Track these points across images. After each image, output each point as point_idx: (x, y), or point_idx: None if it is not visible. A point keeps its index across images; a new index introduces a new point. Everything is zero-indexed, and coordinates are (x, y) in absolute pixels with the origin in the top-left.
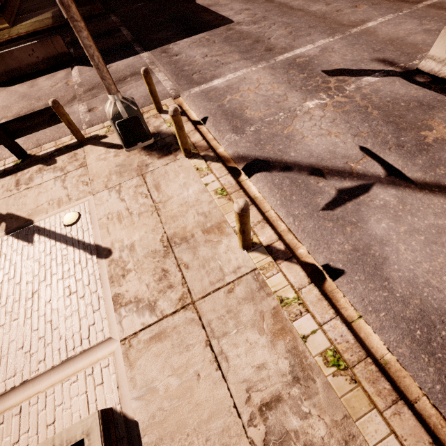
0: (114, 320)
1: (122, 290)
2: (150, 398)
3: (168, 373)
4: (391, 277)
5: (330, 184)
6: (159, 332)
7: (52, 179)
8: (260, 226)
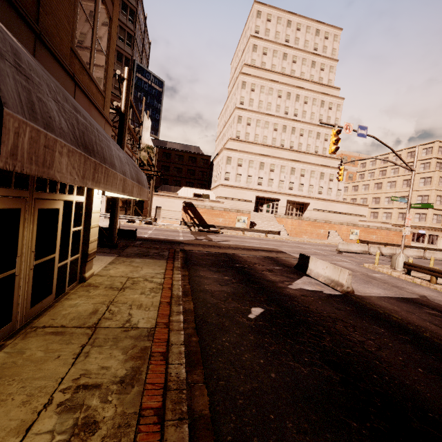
0: None
1: None
2: None
3: None
4: None
5: None
6: None
7: (438, 280)
8: None
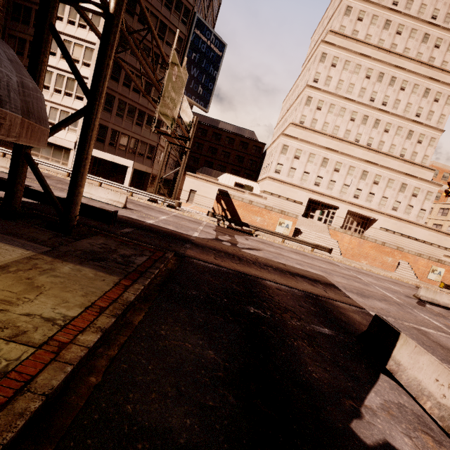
0: None
1: None
2: None
3: None
4: None
5: None
6: None
7: None
8: None
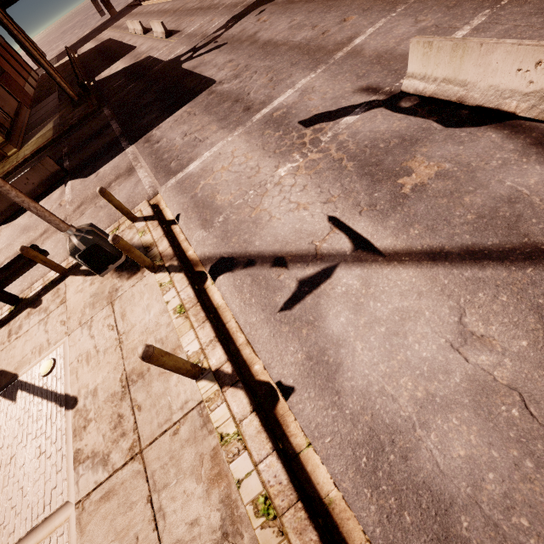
0: (73, 481)
1: (82, 444)
2: None
3: (112, 538)
4: (343, 389)
5: (292, 275)
6: (109, 490)
7: (37, 323)
8: (212, 346)
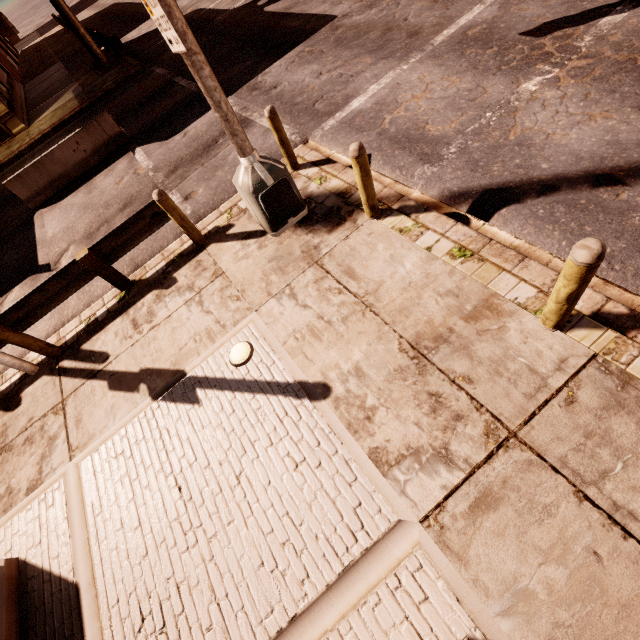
0: (391, 492)
1: (378, 441)
2: (526, 609)
3: (536, 560)
4: None
5: None
6: (480, 494)
7: (182, 305)
8: None
